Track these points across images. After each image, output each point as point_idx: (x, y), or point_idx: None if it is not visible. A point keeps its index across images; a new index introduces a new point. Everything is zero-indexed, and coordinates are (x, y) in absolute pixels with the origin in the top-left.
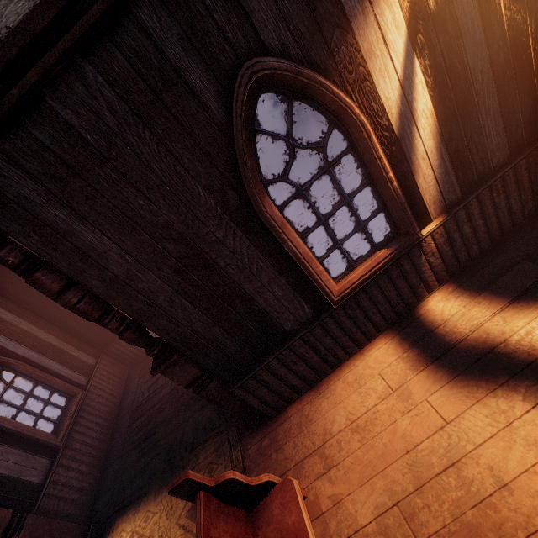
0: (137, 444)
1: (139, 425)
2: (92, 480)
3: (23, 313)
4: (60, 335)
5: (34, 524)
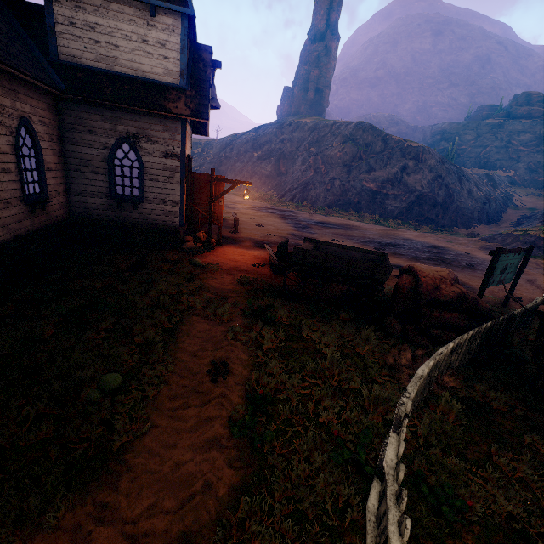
0: None
1: None
2: None
3: None
4: None
5: None
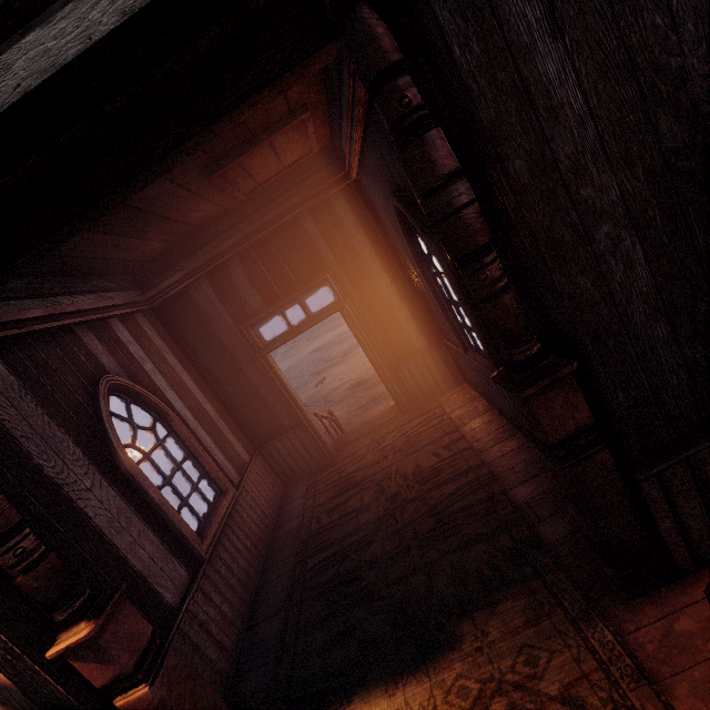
0: (322, 591)
1: (319, 563)
2: (234, 636)
3: (186, 364)
4: (217, 407)
5: (174, 669)
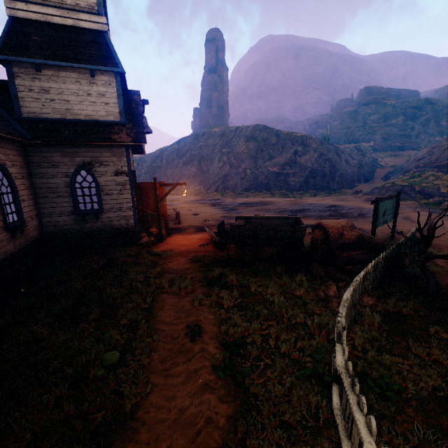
0: None
1: None
2: None
3: None
4: None
5: None
